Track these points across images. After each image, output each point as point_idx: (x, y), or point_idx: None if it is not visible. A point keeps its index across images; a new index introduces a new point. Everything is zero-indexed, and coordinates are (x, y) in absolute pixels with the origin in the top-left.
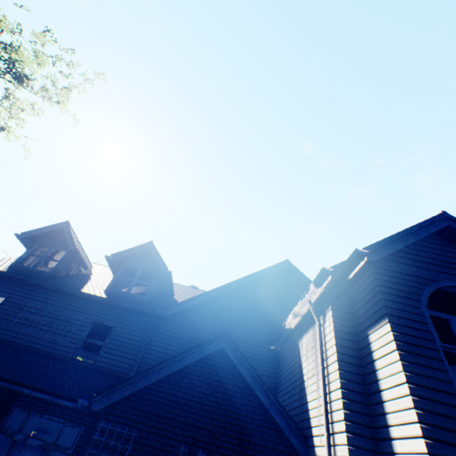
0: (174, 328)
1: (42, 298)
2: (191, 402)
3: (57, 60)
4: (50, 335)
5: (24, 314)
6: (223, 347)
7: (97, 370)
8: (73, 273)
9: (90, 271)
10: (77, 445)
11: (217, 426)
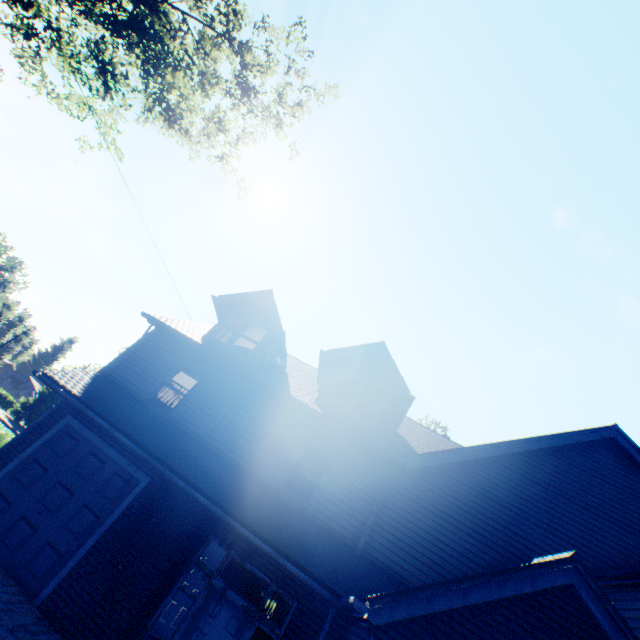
0: (419, 490)
1: (241, 391)
2: None
3: (292, 67)
4: (252, 448)
5: (221, 408)
6: (572, 583)
7: (312, 521)
8: (266, 362)
9: (286, 363)
10: (288, 627)
11: None
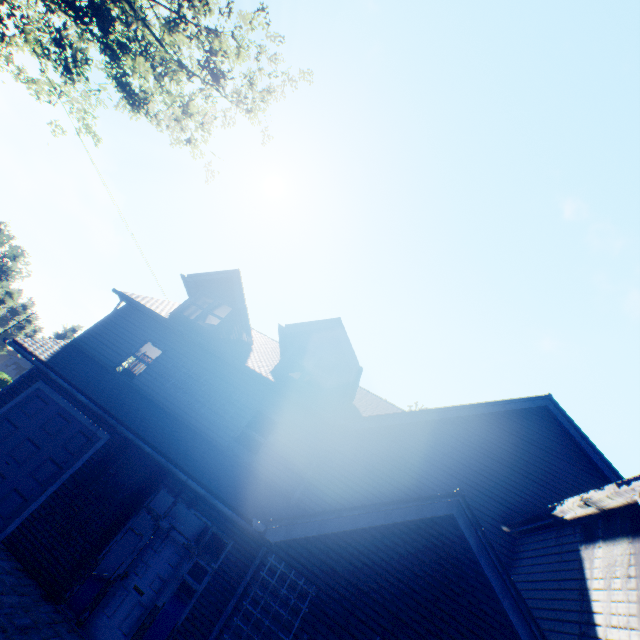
0: (357, 450)
1: (201, 361)
2: (392, 579)
3: (261, 52)
4: (206, 411)
5: (181, 376)
6: (453, 514)
7: (254, 475)
8: (233, 338)
9: (253, 340)
10: (223, 561)
11: (430, 632)
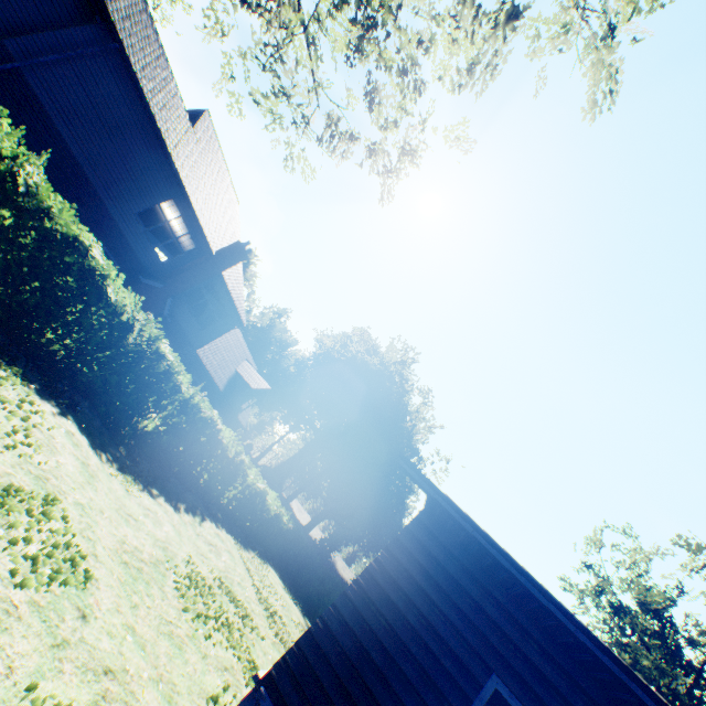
0: None
1: None
2: None
3: None
4: None
5: None
6: None
7: None
8: None
9: None
10: None
11: None
